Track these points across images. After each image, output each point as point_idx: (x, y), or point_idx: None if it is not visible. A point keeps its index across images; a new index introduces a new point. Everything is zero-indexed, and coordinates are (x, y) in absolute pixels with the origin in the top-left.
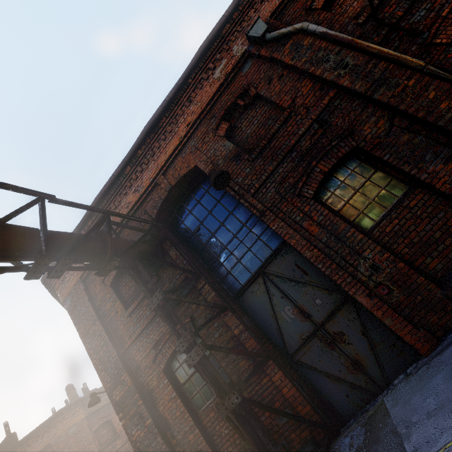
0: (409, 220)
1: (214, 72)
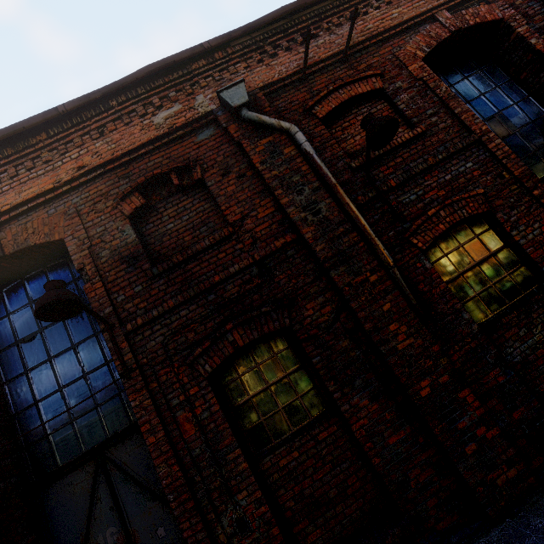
0: (311, 459)
1: (157, 112)
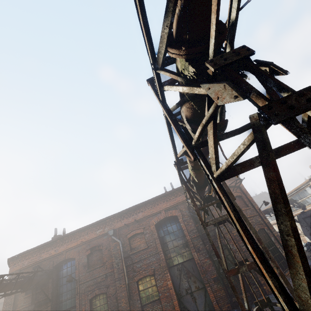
0: None
1: (98, 230)
